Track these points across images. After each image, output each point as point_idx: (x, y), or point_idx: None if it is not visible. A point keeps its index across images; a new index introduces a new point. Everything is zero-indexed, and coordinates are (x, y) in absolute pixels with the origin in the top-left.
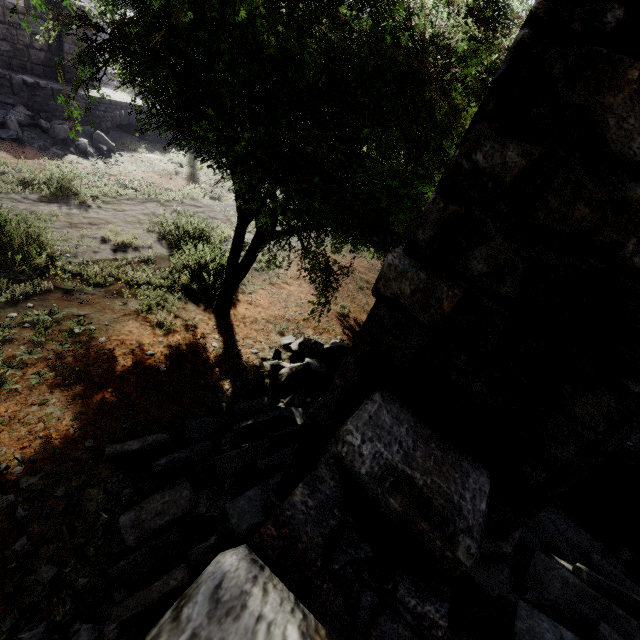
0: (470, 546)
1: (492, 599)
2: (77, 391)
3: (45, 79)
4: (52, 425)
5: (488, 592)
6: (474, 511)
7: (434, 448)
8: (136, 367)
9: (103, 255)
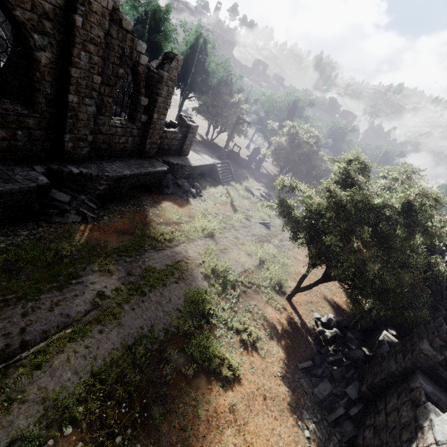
0: None
1: None
2: (276, 341)
3: (174, 157)
4: (279, 355)
5: None
6: None
7: (436, 387)
8: (283, 330)
9: (240, 269)
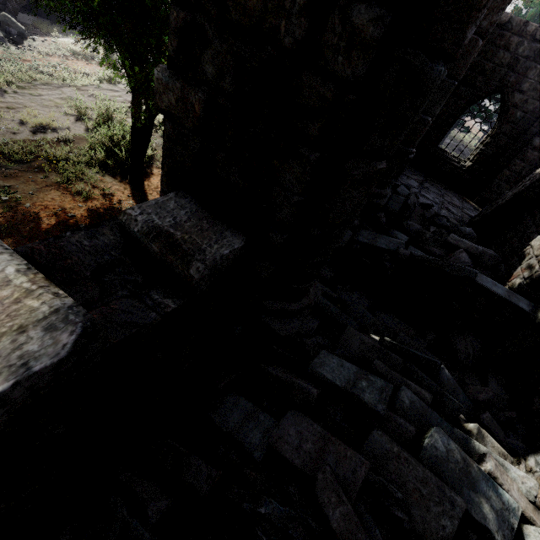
0: (199, 267)
1: (283, 338)
2: (9, 243)
3: None
4: None
5: (280, 334)
6: (215, 253)
7: (205, 223)
8: (59, 225)
9: (23, 136)
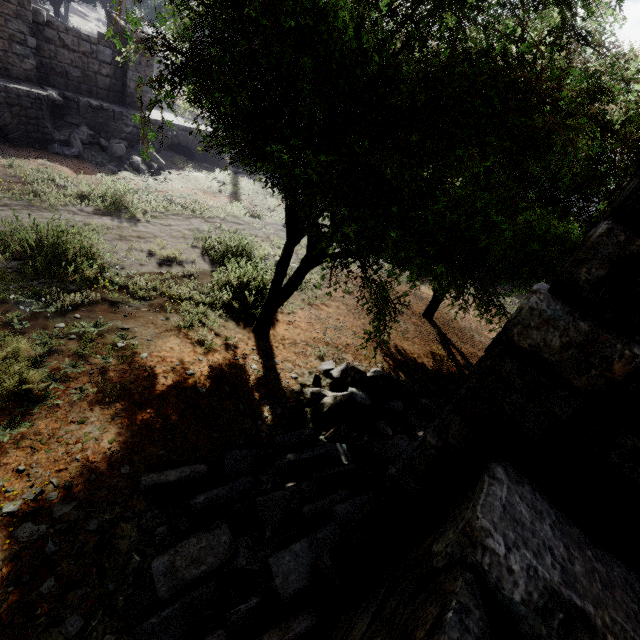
0: None
1: None
2: (116, 410)
3: (108, 102)
4: (89, 446)
5: None
6: None
7: (592, 558)
8: (176, 387)
9: (149, 268)
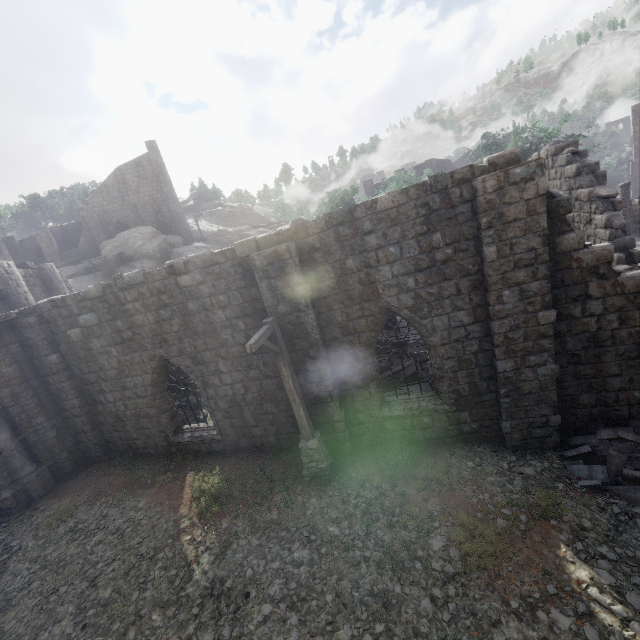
0: None
1: None
2: None
3: None
4: None
5: None
6: None
7: None
8: None
9: None
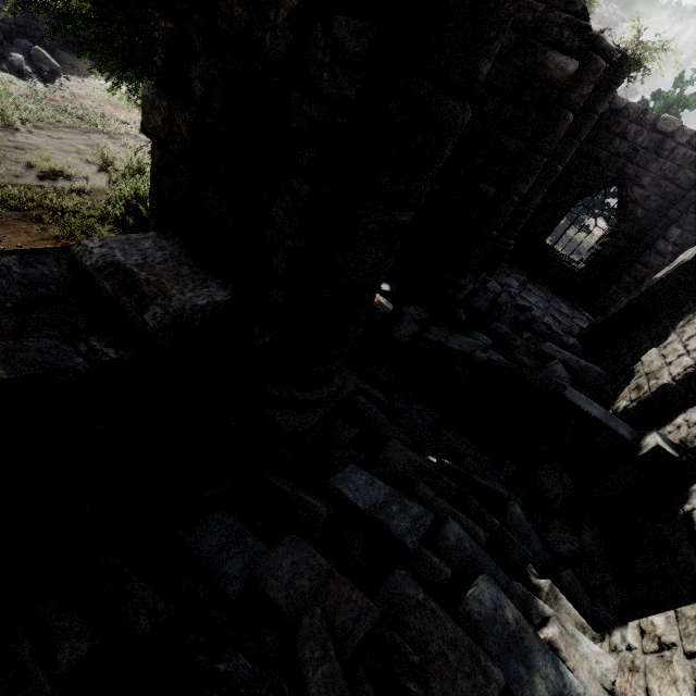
0: (157, 313)
1: (289, 435)
2: None
3: None
4: None
5: (286, 429)
6: (186, 301)
7: (185, 269)
8: None
9: (26, 180)
